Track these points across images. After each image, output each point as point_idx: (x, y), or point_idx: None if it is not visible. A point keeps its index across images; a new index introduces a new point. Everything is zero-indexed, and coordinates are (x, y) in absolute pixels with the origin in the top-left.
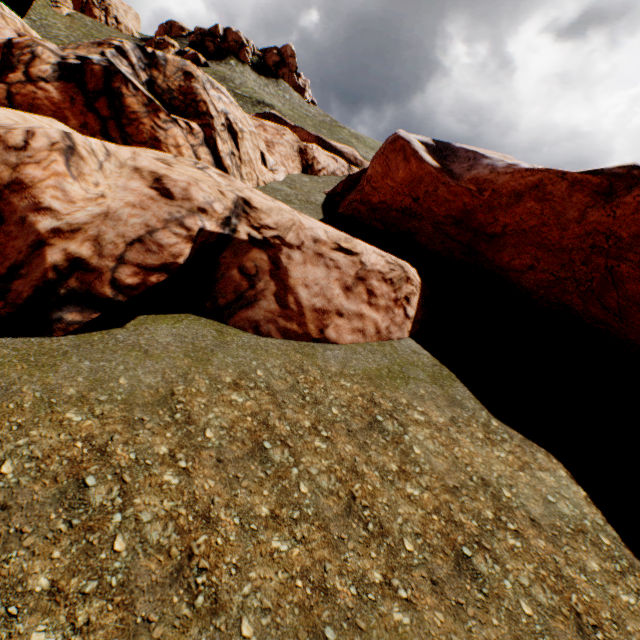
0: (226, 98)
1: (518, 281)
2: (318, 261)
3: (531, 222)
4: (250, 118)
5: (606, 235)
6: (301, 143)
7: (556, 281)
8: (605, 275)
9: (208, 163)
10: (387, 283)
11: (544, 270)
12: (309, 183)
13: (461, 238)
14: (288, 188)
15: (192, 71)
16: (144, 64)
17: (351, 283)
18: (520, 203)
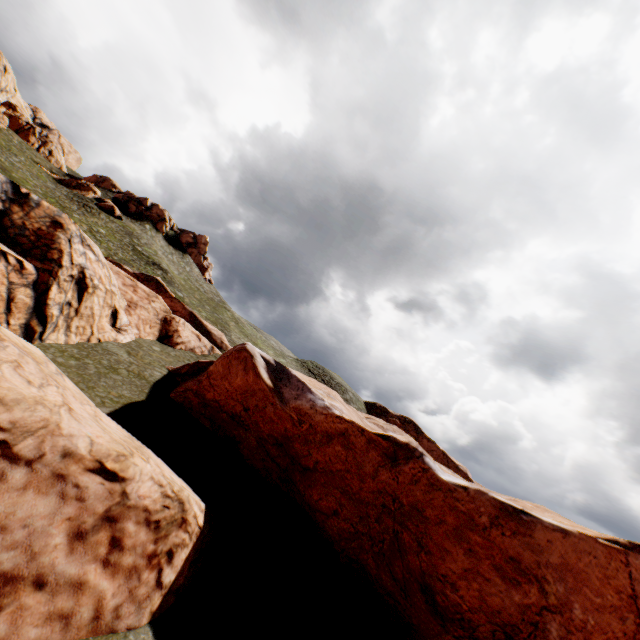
0: (95, 255)
1: (324, 524)
2: (52, 486)
3: (338, 465)
4: (126, 275)
5: (393, 497)
6: (170, 313)
7: (356, 533)
8: (394, 538)
9: (24, 304)
10: (150, 527)
11: (347, 518)
12: (158, 353)
13: (281, 460)
14: (127, 353)
15: (65, 223)
16: (8, 197)
17: (91, 525)
18: (331, 444)
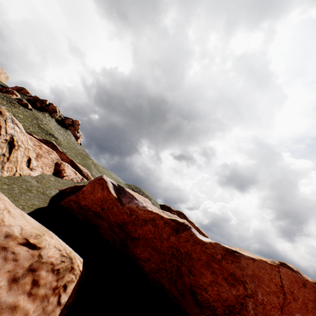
0: (19, 129)
1: (143, 266)
2: None
3: (150, 235)
4: (35, 140)
5: (177, 249)
6: (60, 160)
7: (159, 269)
8: (177, 270)
9: None
10: (54, 272)
11: (154, 261)
12: (53, 181)
13: (121, 235)
14: (36, 181)
15: (3, 111)
16: None
17: (21, 274)
18: (146, 225)
